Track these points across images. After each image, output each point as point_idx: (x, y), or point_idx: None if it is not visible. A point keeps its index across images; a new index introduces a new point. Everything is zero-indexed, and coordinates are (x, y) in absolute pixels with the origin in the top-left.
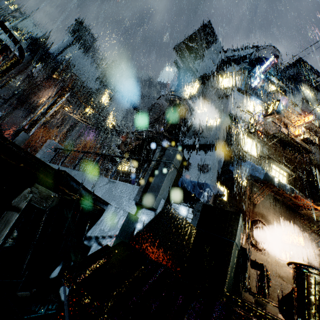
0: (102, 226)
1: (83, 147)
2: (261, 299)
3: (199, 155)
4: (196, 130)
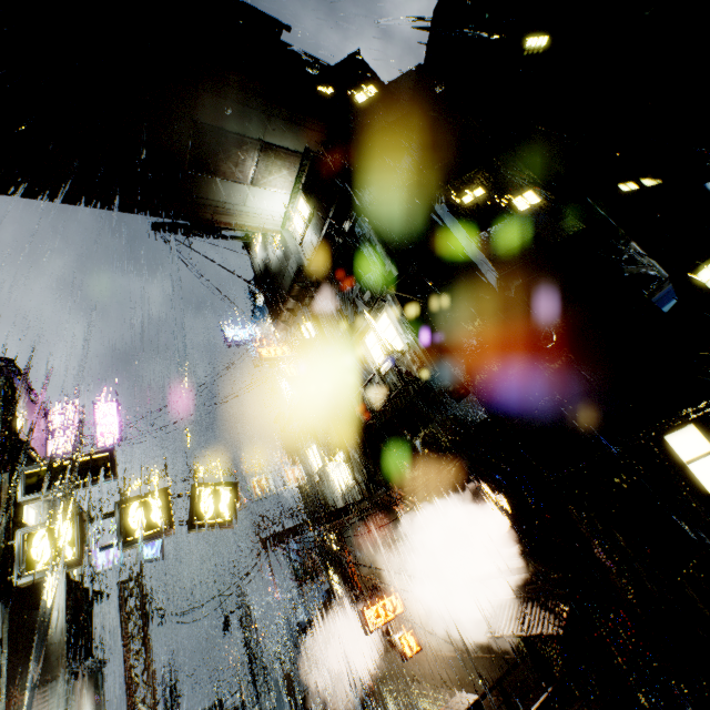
0: None
1: None
2: None
3: None
4: None
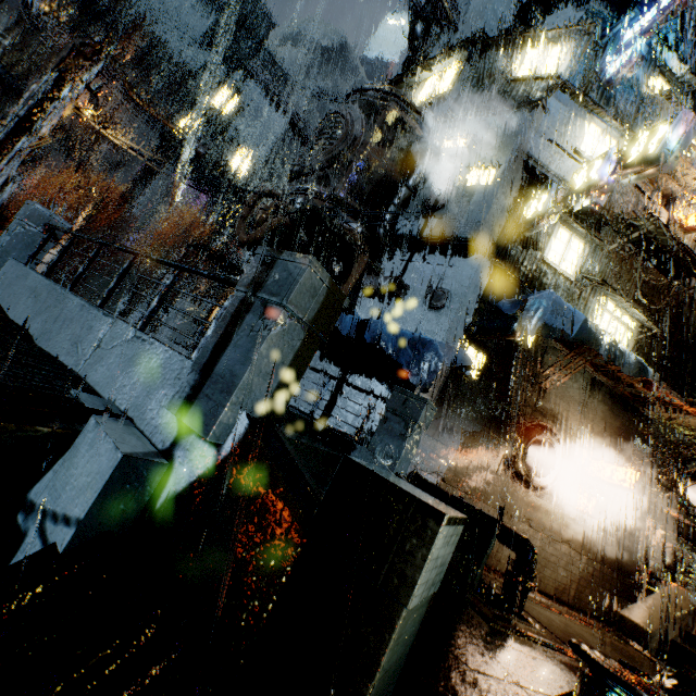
0: (62, 480)
1: (175, 223)
2: (503, 626)
3: (430, 264)
4: (431, 198)
